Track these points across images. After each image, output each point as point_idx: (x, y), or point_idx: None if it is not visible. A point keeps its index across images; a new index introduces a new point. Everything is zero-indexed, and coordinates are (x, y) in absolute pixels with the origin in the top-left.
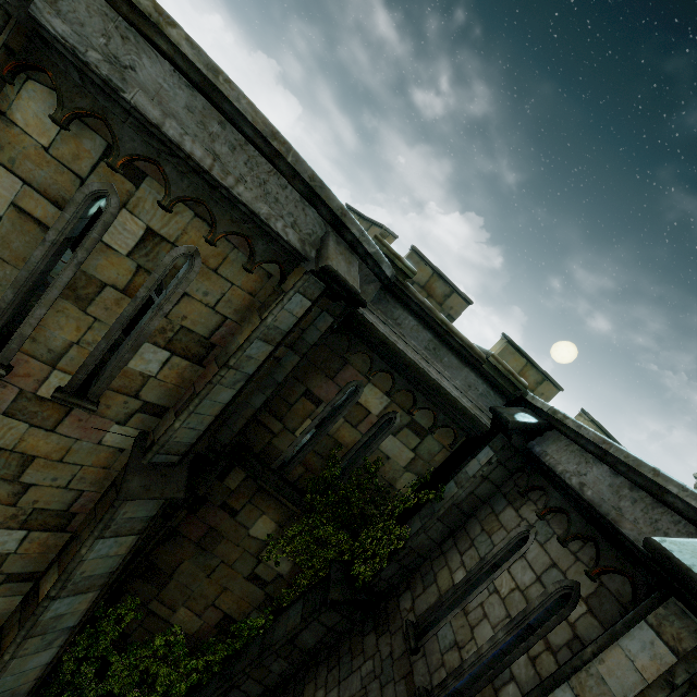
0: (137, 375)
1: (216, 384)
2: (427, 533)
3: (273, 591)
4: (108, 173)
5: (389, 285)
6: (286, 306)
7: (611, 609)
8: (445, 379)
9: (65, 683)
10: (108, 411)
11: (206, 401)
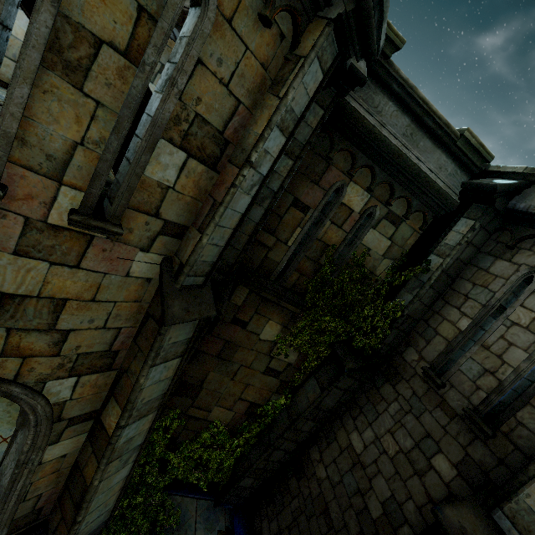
0: (155, 186)
1: (238, 188)
2: (421, 300)
3: (286, 377)
4: None
5: (371, 66)
6: (304, 78)
7: None
8: (422, 164)
9: (136, 484)
10: (130, 236)
11: (228, 210)
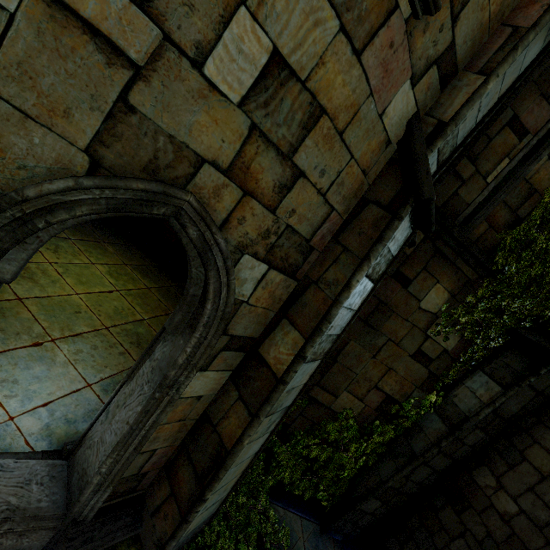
0: None
1: None
2: None
3: (437, 369)
4: None
5: None
6: None
7: None
8: None
9: None
10: (419, 39)
11: (524, 50)
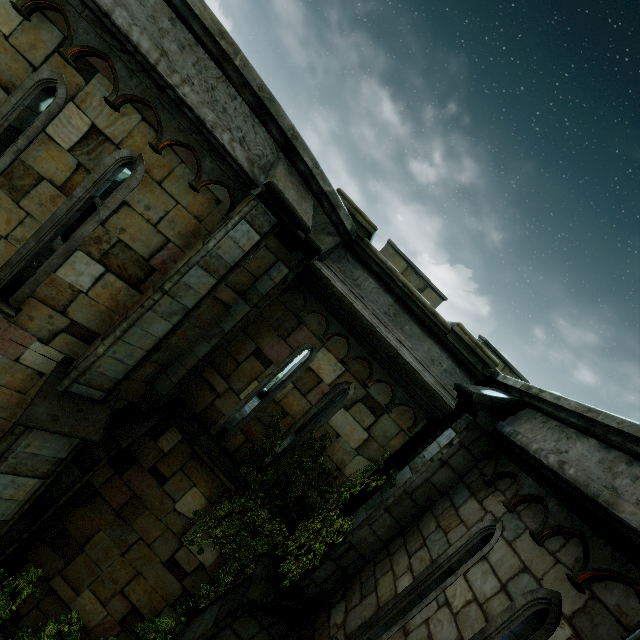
0: (66, 287)
1: (148, 310)
2: (372, 526)
3: (192, 586)
4: (60, 65)
5: (350, 243)
6: (231, 233)
7: (609, 634)
8: (405, 348)
9: None
10: (30, 323)
11: (136, 328)
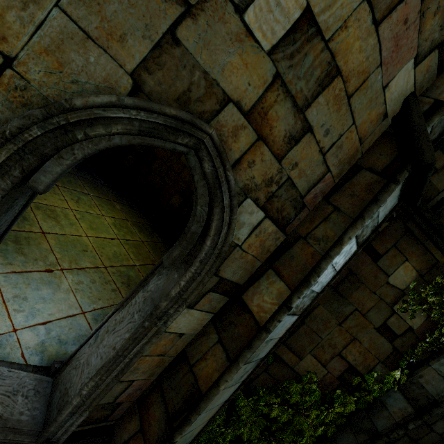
0: None
1: None
2: None
3: (401, 346)
4: None
5: None
6: None
7: None
8: None
9: None
10: (429, 21)
11: None
